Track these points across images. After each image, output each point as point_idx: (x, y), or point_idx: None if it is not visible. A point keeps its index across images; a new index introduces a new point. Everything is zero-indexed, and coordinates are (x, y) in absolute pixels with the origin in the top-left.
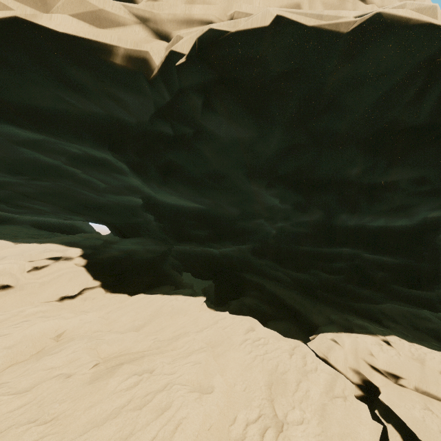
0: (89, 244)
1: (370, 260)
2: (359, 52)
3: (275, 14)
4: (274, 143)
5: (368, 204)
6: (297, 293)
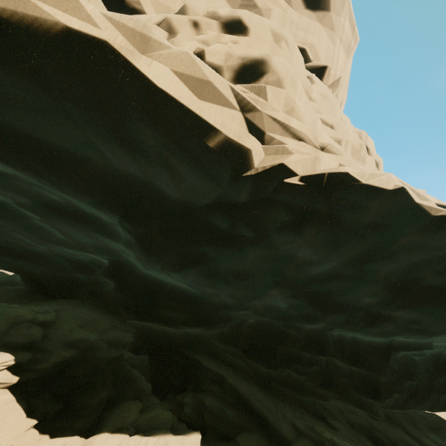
0: (24, 341)
1: (342, 367)
2: (434, 231)
3: (395, 181)
4: (325, 267)
5: (366, 326)
6: (257, 388)
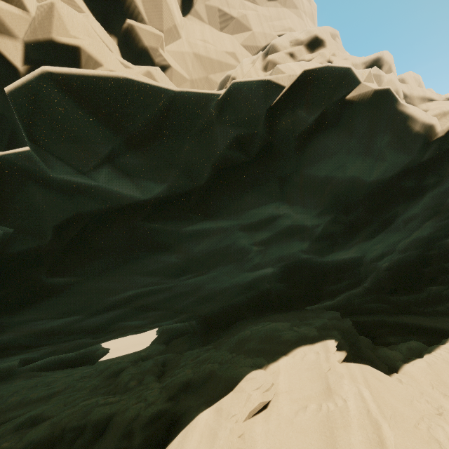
0: (317, 333)
1: None
2: None
3: None
4: None
5: None
6: (410, 315)
